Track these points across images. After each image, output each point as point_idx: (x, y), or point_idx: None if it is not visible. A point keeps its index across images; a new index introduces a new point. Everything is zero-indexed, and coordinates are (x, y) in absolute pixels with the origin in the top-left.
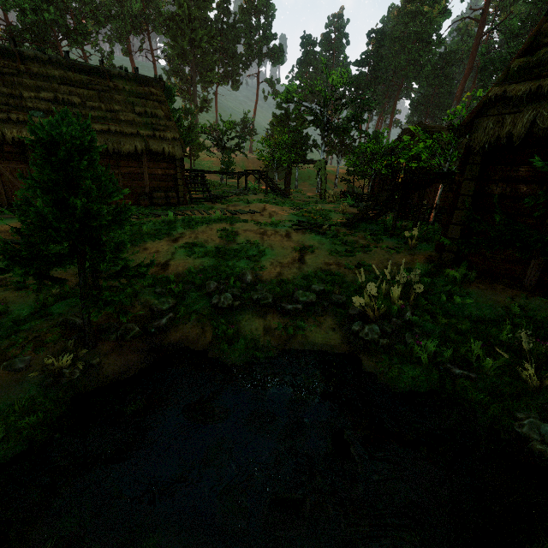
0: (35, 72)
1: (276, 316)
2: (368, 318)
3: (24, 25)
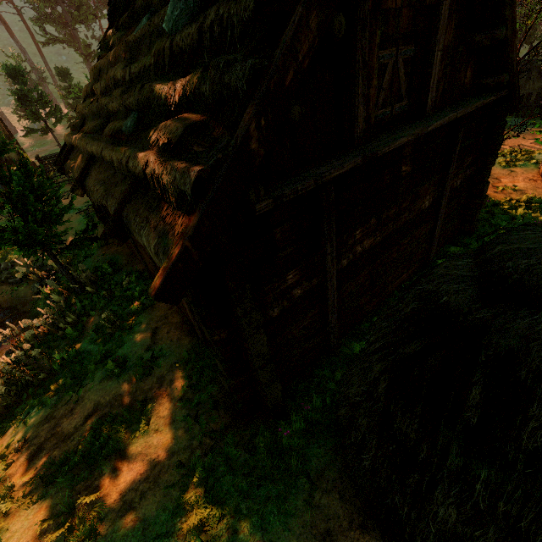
0: None
1: (5, 286)
2: (43, 279)
3: None
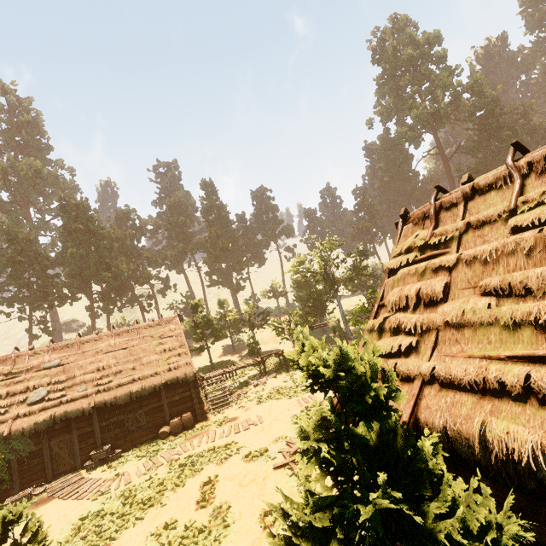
0: (88, 351)
1: None
2: None
3: (110, 287)
